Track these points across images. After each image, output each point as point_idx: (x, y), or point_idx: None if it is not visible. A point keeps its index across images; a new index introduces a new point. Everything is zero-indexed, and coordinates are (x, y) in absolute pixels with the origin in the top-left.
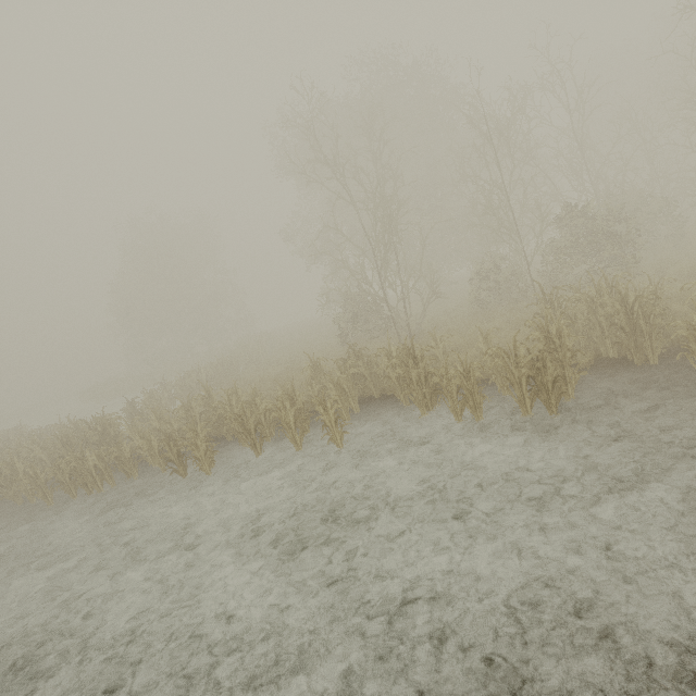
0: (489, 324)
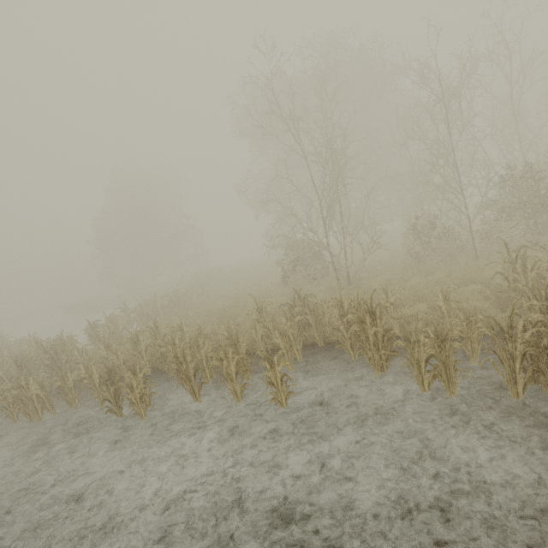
0: (431, 277)
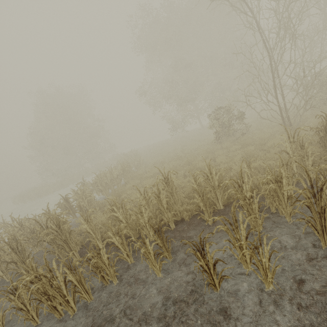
0: None
